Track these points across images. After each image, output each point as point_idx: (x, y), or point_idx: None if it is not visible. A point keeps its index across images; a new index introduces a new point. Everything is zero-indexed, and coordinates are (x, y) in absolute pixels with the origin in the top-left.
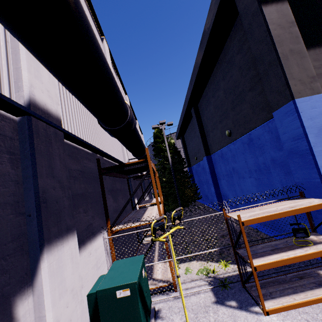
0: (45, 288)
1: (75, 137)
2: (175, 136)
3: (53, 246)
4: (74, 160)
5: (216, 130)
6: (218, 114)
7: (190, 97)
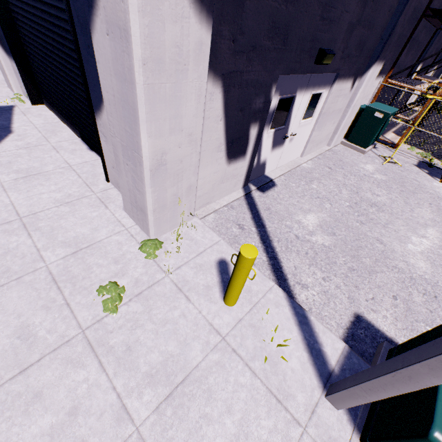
0: (364, 82)
1: None
2: None
3: (377, 64)
4: None
5: None
6: None
7: None
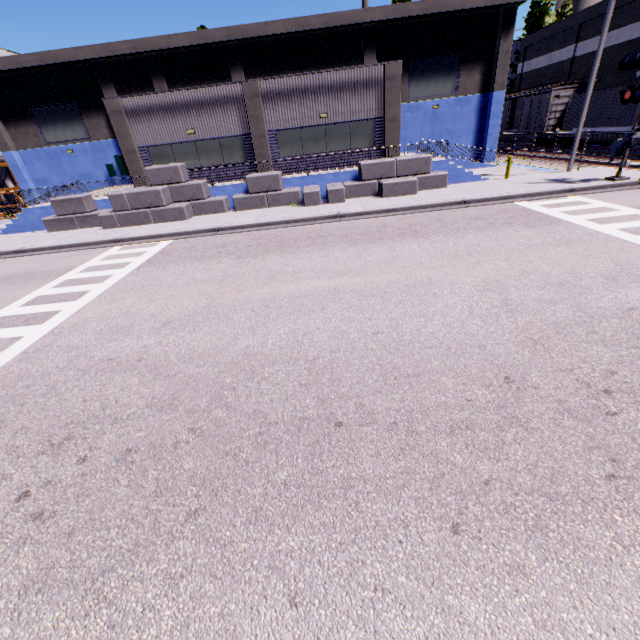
0: None
1: None
2: None
3: None
4: None
5: None
6: None
7: None
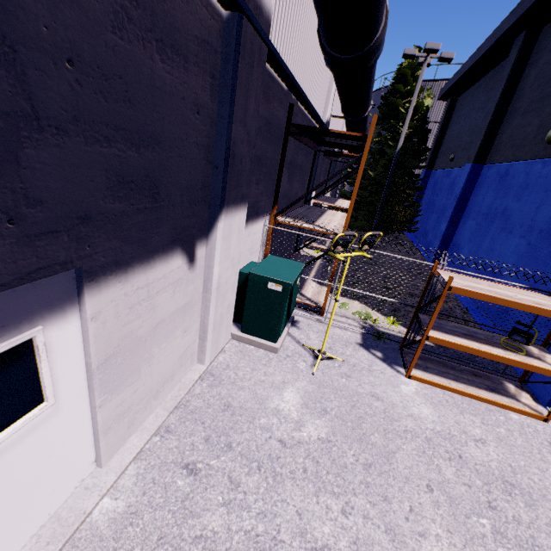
0: (217, 246)
1: (279, 60)
2: (441, 90)
3: (229, 211)
4: (264, 100)
5: (535, 115)
6: None
7: (538, 0)
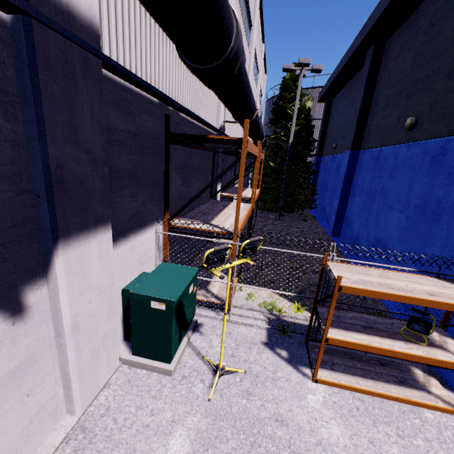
0: (60, 284)
1: (125, 72)
2: (319, 94)
3: (73, 241)
4: (123, 114)
5: (393, 108)
6: (413, 77)
7: (378, 19)
